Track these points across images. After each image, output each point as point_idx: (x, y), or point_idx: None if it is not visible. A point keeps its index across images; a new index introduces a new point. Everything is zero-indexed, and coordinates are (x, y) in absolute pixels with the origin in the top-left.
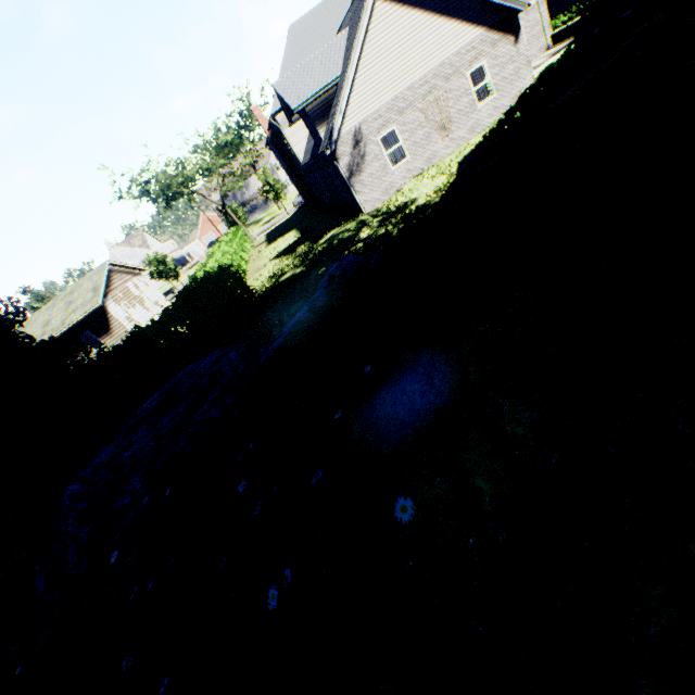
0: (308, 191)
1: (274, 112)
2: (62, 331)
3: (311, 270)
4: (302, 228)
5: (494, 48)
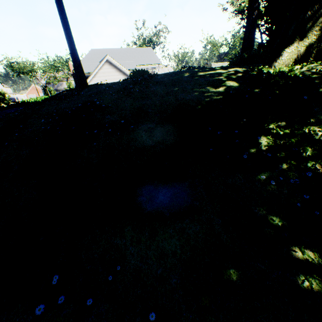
0: None
1: None
2: None
3: None
4: None
5: None
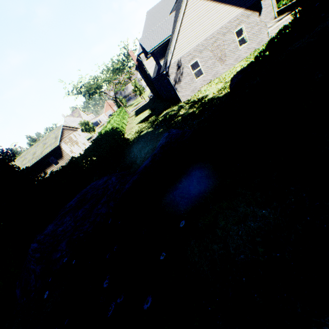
0: (155, 91)
1: (139, 53)
2: (41, 157)
3: (155, 130)
4: (152, 108)
5: (248, 18)
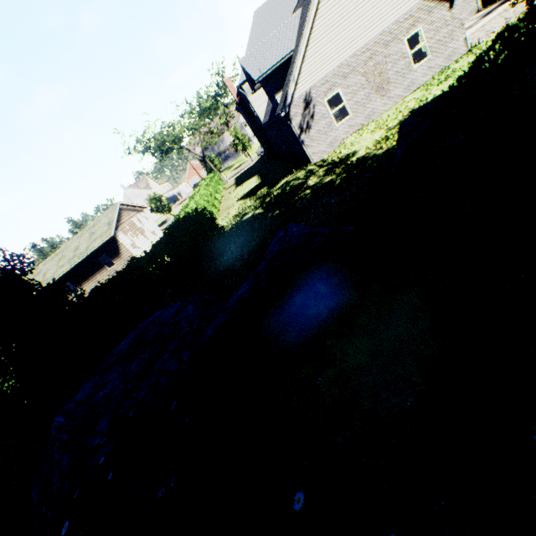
0: (268, 144)
1: (241, 82)
2: (86, 255)
3: (267, 212)
4: (262, 174)
5: (430, 14)
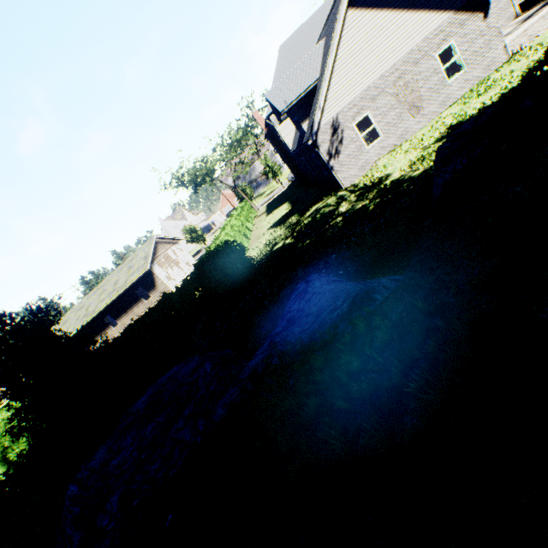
0: (297, 170)
1: (268, 114)
2: (124, 289)
3: (297, 242)
4: (292, 201)
5: (462, 27)
